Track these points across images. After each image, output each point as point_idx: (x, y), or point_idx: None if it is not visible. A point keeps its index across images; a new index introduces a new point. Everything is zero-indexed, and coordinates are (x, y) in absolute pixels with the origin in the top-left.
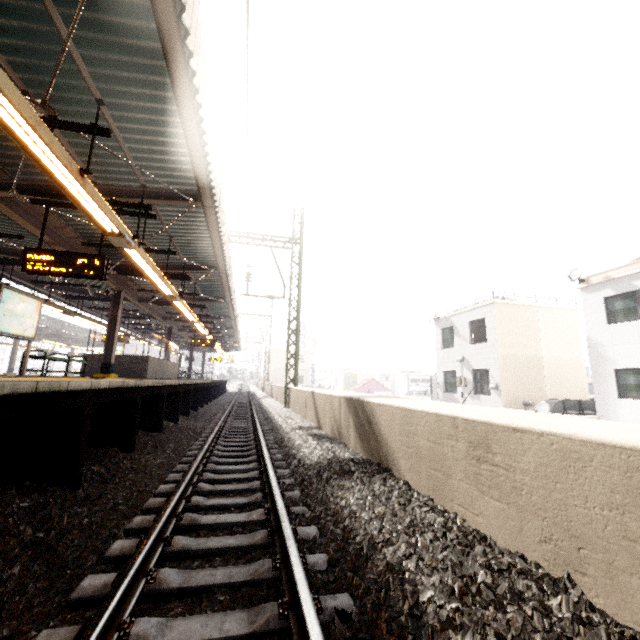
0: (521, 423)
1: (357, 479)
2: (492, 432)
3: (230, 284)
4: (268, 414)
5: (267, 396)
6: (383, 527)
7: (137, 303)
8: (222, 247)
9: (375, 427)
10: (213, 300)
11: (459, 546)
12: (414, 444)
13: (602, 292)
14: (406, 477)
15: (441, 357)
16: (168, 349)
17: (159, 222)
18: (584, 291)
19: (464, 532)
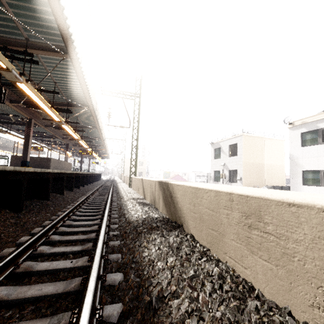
0: (297, 198)
1: (159, 233)
2: (265, 205)
3: (97, 117)
4: (119, 191)
5: (122, 182)
6: (172, 277)
7: (44, 127)
8: (88, 91)
9: (174, 199)
10: (89, 128)
11: (233, 299)
12: (198, 211)
13: (300, 130)
14: (192, 232)
15: (213, 163)
16: (66, 155)
17: (46, 71)
18: (291, 129)
19: (236, 283)
